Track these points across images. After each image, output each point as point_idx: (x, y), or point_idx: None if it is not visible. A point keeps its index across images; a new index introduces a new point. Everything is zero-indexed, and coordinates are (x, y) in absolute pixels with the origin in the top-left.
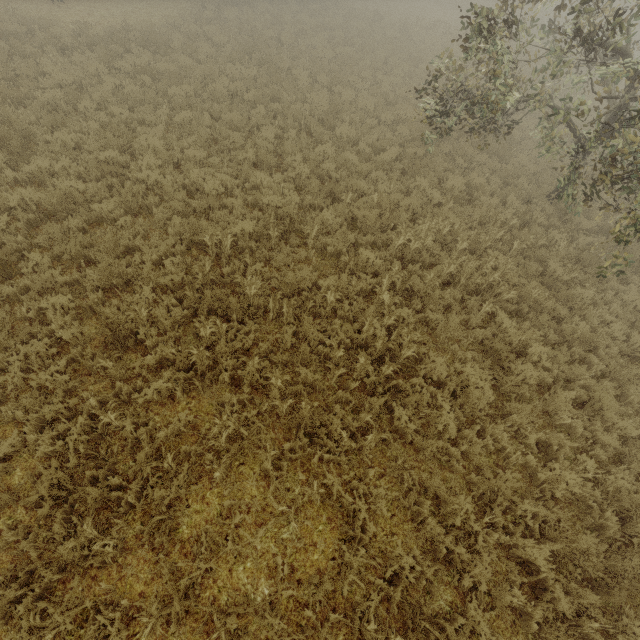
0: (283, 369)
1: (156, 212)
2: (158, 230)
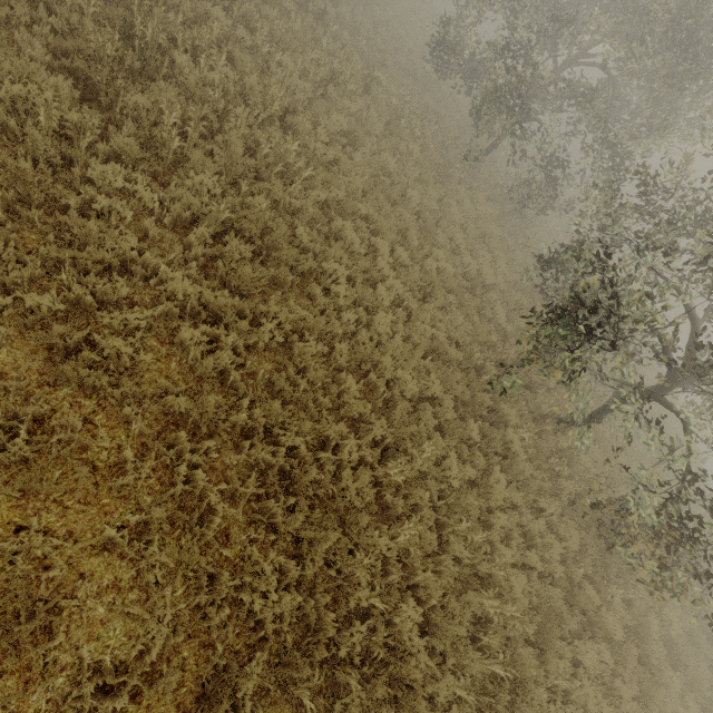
0: None
1: None
2: None
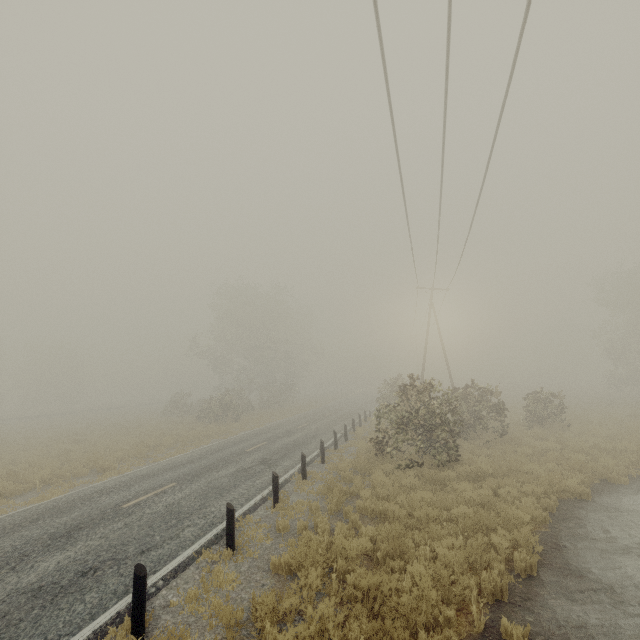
0: None
1: None
2: None
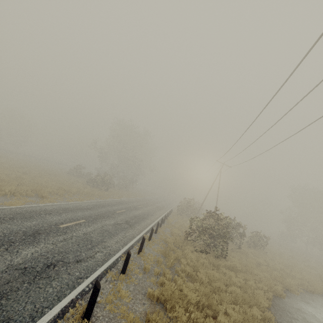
0: None
1: None
2: None
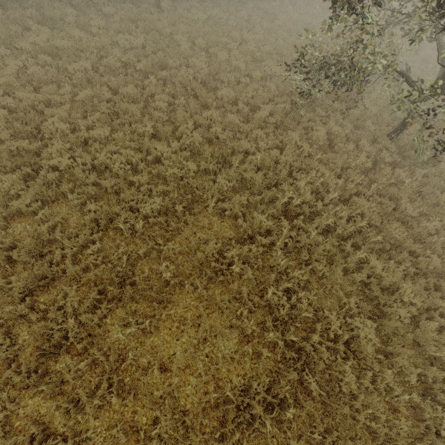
0: (203, 343)
1: (71, 198)
2: (75, 214)
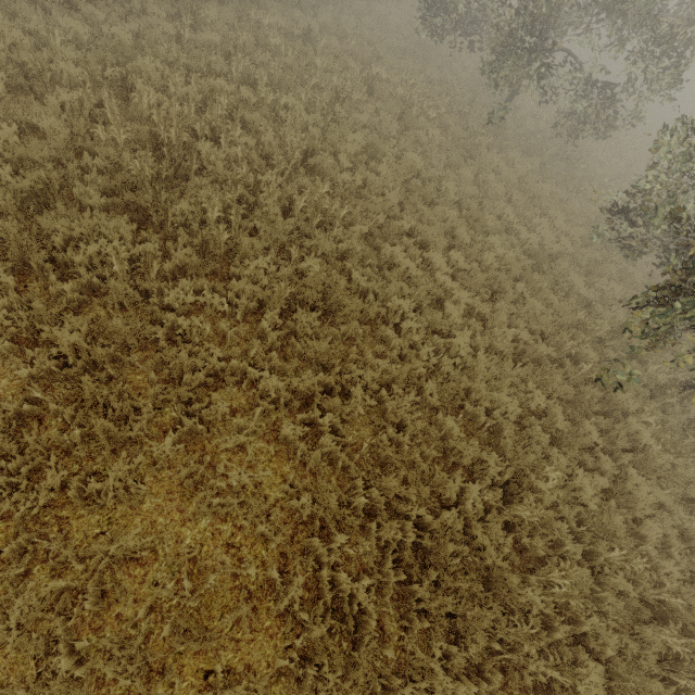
0: None
1: None
2: None
